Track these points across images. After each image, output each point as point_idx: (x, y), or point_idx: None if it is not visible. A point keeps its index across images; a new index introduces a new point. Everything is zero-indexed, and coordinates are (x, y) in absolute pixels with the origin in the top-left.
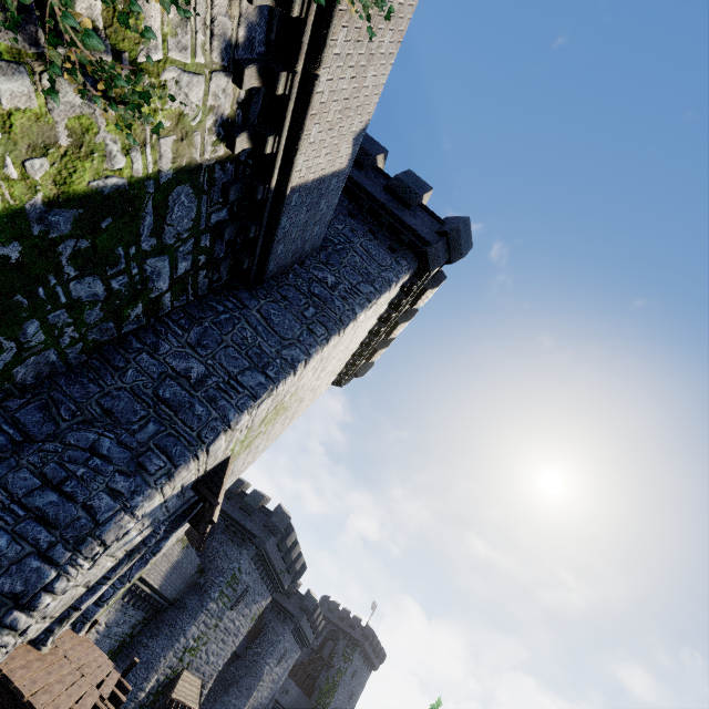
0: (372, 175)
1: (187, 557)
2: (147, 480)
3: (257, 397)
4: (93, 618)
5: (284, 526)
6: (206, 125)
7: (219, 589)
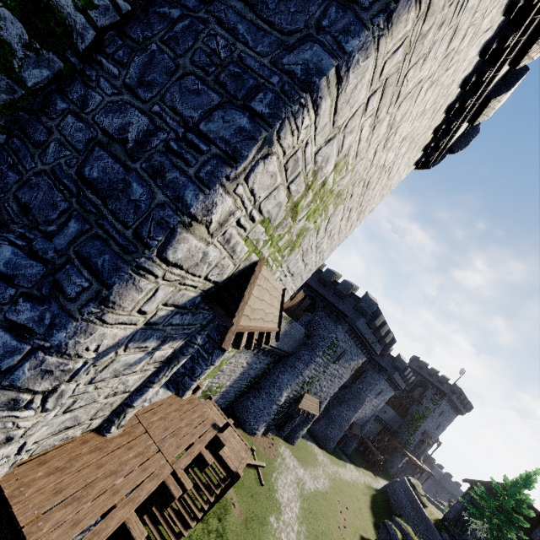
0: None
1: (293, 328)
2: (67, 308)
3: (236, 157)
4: (191, 388)
5: (371, 311)
6: None
7: (322, 350)
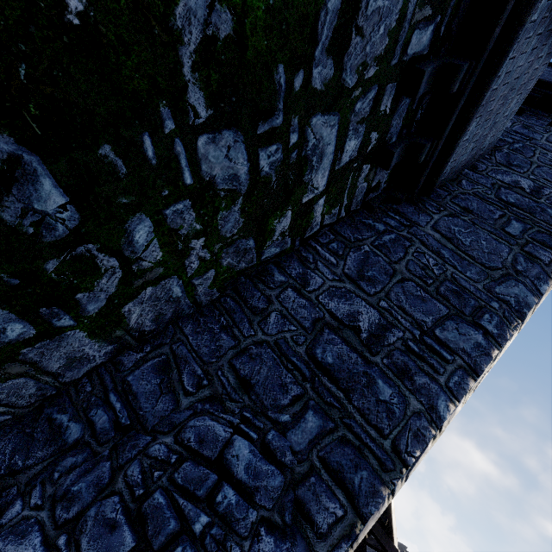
0: None
1: None
2: (315, 549)
3: (477, 371)
4: None
5: None
6: None
7: None
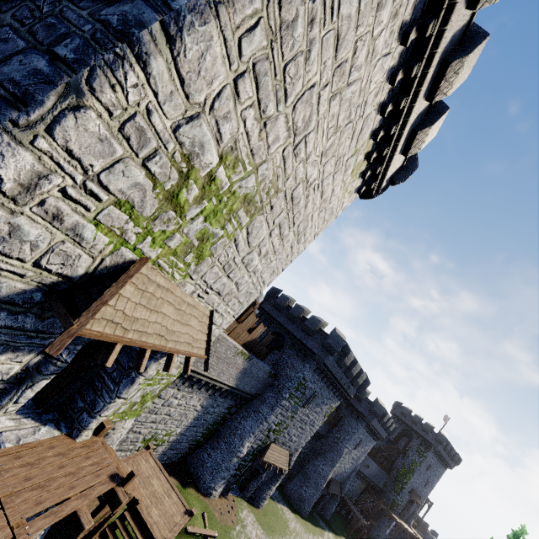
0: None
1: (254, 366)
2: None
3: (27, 101)
4: (88, 427)
5: (339, 348)
6: None
7: (289, 392)
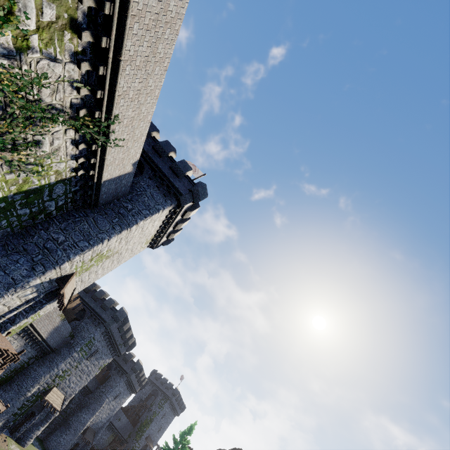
0: (166, 160)
1: (64, 326)
2: (35, 273)
3: (83, 250)
4: (9, 329)
5: (122, 318)
6: (67, 170)
7: (81, 347)
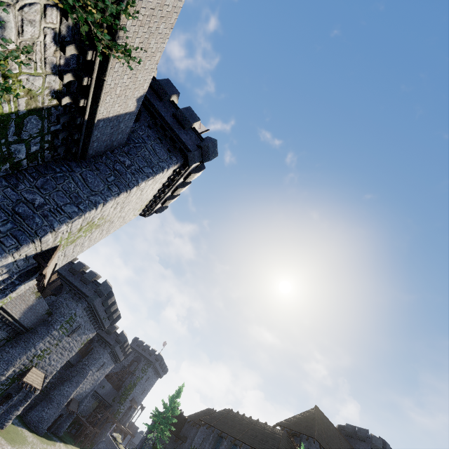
0: (168, 105)
1: (40, 304)
2: (5, 249)
3: (72, 218)
4: None
5: (107, 292)
6: (45, 93)
7: (61, 324)
